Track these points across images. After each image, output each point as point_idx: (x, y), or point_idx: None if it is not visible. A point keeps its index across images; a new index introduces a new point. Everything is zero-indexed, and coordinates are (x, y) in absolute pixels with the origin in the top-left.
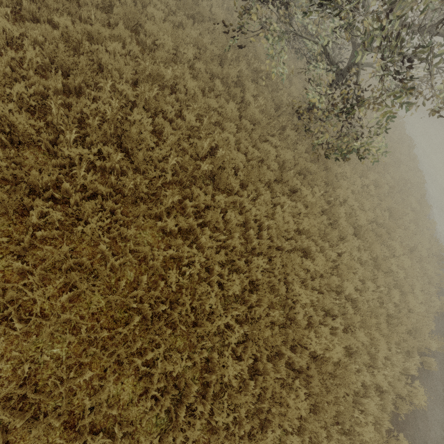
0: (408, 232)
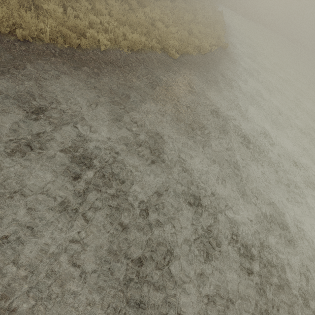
0: (179, 15)
